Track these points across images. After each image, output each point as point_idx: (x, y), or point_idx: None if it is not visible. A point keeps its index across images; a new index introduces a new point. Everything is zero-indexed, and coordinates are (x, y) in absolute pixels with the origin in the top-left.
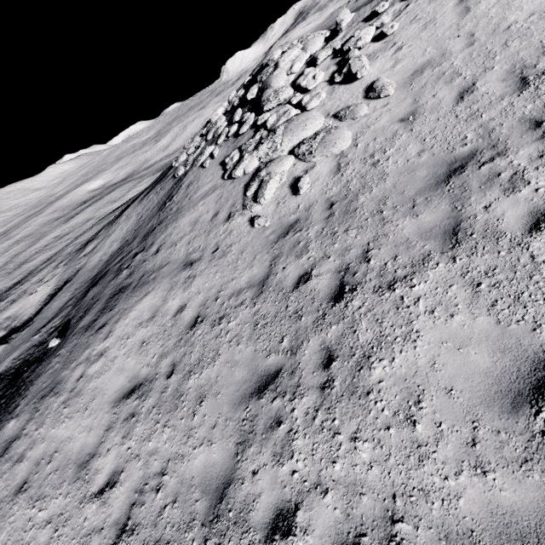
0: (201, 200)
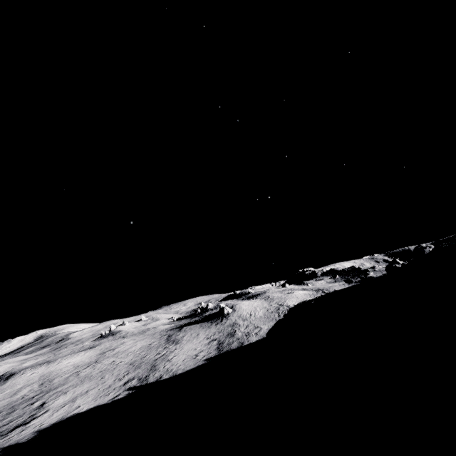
0: None
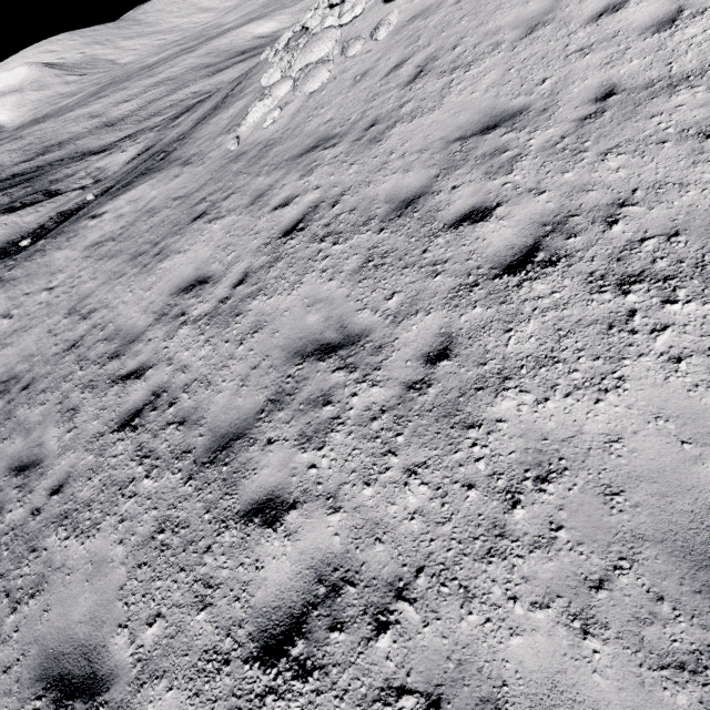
0: (237, 101)
